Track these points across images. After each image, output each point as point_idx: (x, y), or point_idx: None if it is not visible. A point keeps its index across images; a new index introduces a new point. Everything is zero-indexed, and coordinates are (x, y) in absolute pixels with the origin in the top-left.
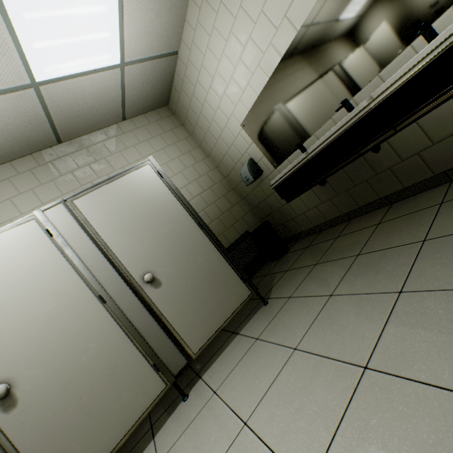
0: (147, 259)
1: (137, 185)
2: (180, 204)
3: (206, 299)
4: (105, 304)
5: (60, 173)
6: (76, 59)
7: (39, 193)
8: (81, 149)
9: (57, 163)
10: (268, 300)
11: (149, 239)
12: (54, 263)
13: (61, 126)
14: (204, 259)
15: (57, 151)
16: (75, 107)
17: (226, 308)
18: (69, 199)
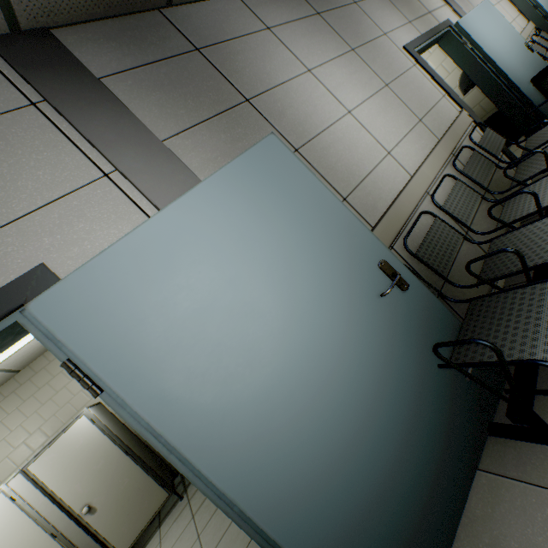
0: (86, 494)
1: (75, 436)
2: (110, 440)
3: (132, 511)
4: (56, 537)
5: (23, 398)
6: (20, 343)
7: (7, 423)
8: (39, 370)
9: (20, 389)
10: (185, 494)
11: (87, 478)
12: (18, 520)
13: (19, 366)
14: (131, 479)
15: (19, 379)
16: (27, 354)
17: (148, 512)
18: (25, 467)
